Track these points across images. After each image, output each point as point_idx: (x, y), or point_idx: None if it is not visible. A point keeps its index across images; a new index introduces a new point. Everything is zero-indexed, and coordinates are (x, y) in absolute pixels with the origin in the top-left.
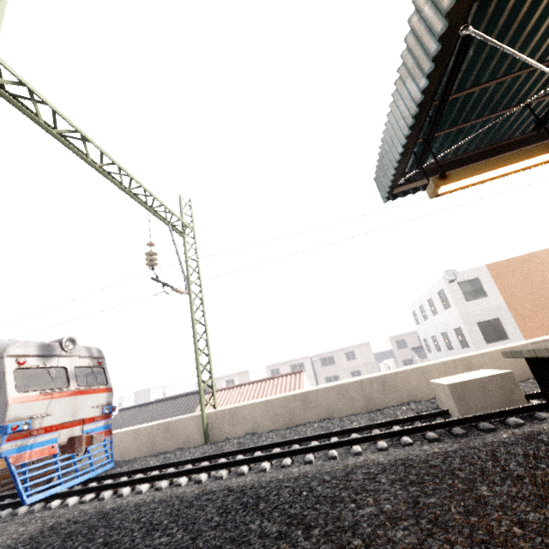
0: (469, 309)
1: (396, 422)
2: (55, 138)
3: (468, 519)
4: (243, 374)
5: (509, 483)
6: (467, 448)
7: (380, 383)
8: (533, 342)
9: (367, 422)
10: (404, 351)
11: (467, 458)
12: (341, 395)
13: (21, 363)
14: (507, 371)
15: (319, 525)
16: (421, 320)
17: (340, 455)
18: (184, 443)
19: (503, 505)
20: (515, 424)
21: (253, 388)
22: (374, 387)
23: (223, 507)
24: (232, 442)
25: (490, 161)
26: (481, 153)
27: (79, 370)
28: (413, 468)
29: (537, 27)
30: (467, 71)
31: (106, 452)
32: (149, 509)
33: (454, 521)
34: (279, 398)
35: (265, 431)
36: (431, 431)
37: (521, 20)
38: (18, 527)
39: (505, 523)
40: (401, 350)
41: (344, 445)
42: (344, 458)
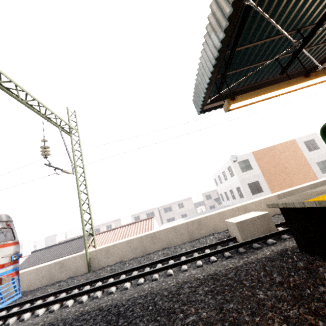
0: (244, 176)
1: (207, 247)
2: None
3: (254, 320)
4: (117, 221)
5: (275, 288)
6: (248, 263)
7: (197, 223)
8: (277, 194)
9: (190, 248)
10: (210, 201)
11: (249, 271)
12: (175, 233)
13: None
14: (266, 213)
15: None
16: (219, 183)
17: (174, 272)
18: (73, 273)
19: (273, 306)
20: (272, 243)
21: (123, 230)
22: (194, 226)
23: (93, 325)
24: (106, 269)
25: (258, 90)
26: (252, 87)
27: None
28: (218, 281)
29: (285, 9)
30: (246, 33)
31: (15, 287)
32: None
33: (245, 322)
34: (137, 238)
35: (128, 259)
36: (227, 252)
37: (277, 2)
38: None
39: (277, 321)
40: (208, 200)
41: (177, 266)
42: (177, 274)
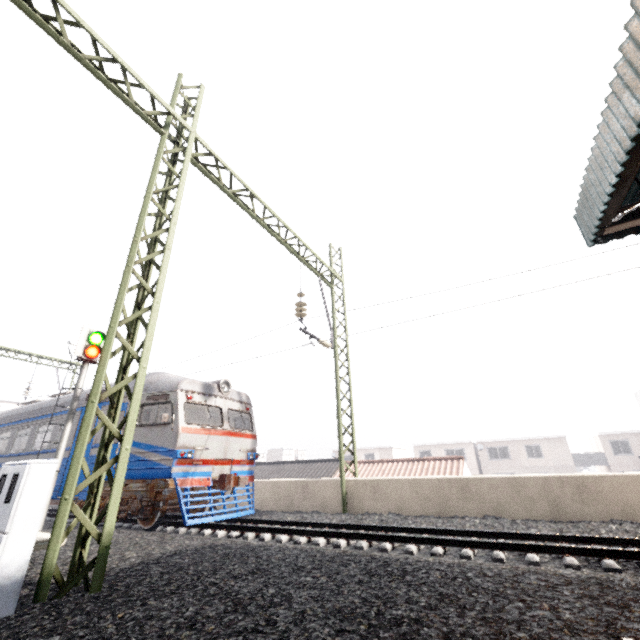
0: None
1: (597, 541)
2: (230, 198)
3: None
4: (385, 450)
5: None
6: None
7: (575, 486)
8: None
9: (552, 532)
10: (625, 458)
11: None
12: (515, 492)
13: (189, 398)
14: None
15: (476, 610)
16: None
17: (508, 560)
18: (320, 506)
19: None
20: None
21: (397, 467)
22: (565, 490)
23: (366, 569)
24: (372, 517)
25: None
26: None
27: (229, 413)
28: (613, 591)
29: None
30: None
31: (249, 497)
32: (292, 554)
33: None
34: (430, 479)
35: (411, 515)
36: None
37: None
38: (184, 539)
39: None
40: (621, 456)
41: (515, 550)
42: (514, 564)
